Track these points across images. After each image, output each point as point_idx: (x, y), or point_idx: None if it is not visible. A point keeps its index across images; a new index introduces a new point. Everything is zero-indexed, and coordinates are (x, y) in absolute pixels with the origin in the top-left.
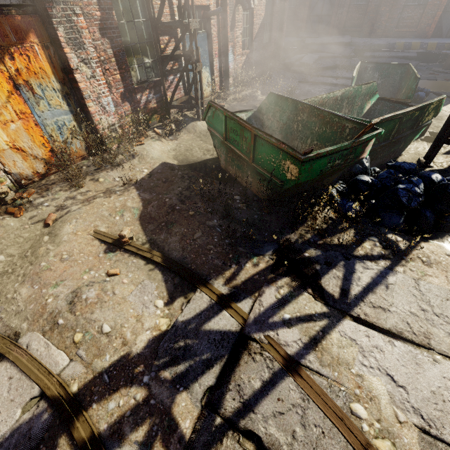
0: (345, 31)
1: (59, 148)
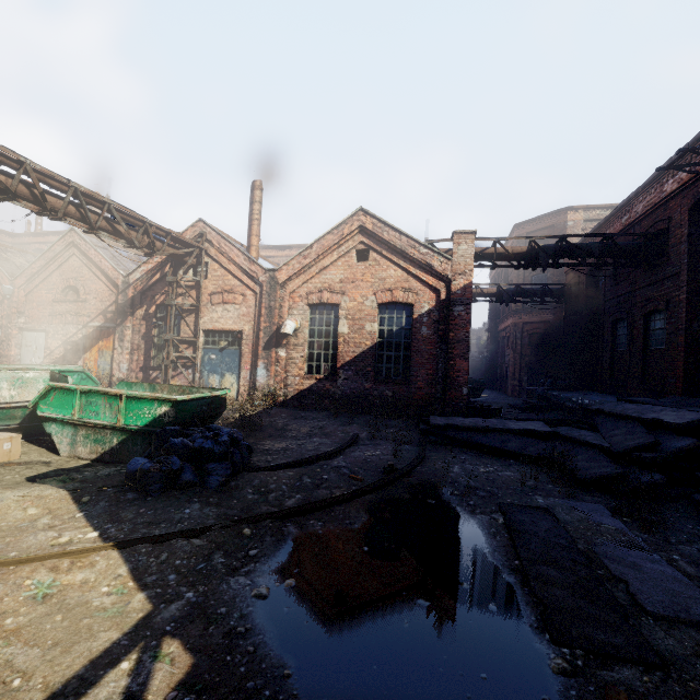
0: None
1: None
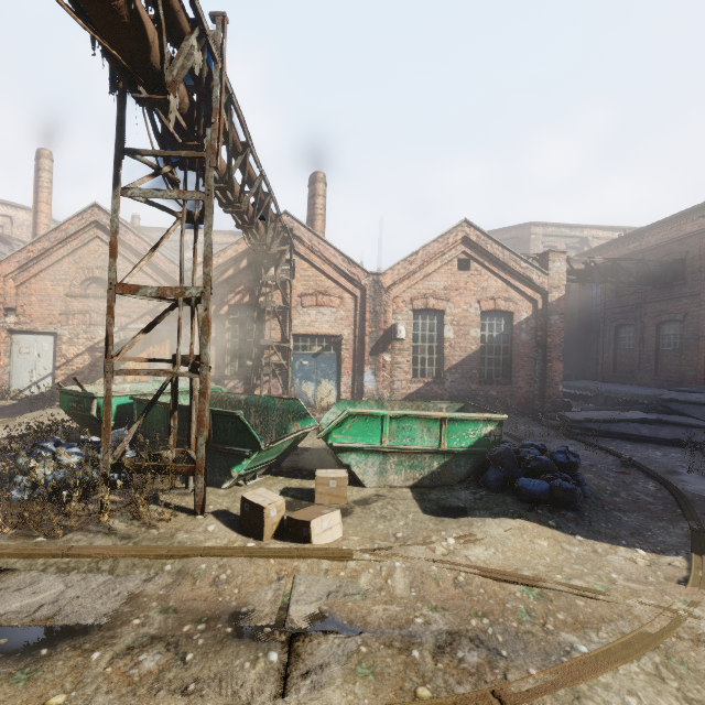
0: None
1: None
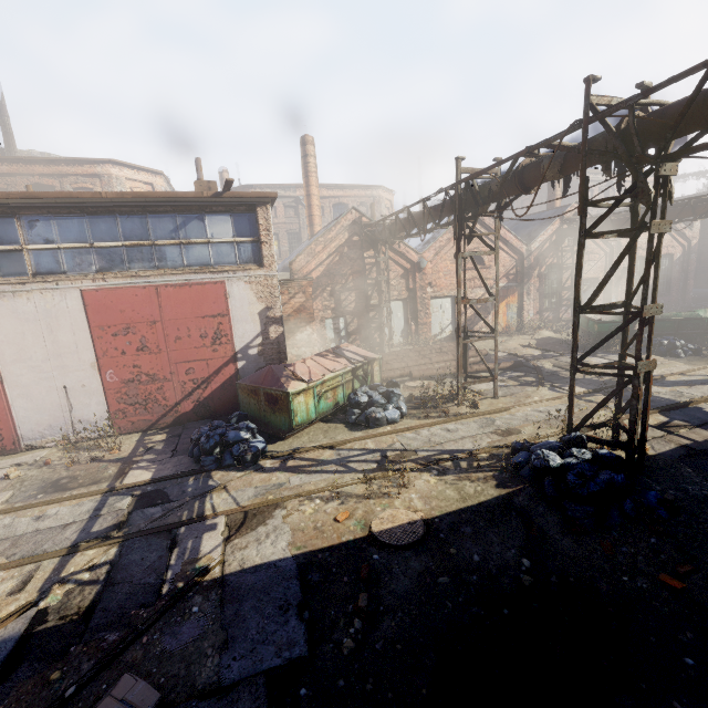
0: None
1: (512, 322)
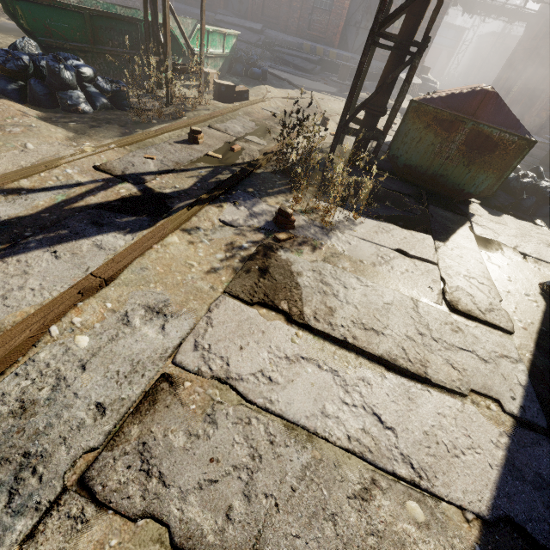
0: (264, 21)
1: None
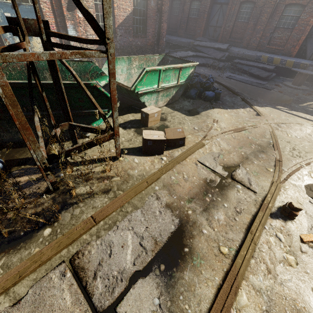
0: (230, 41)
1: None
